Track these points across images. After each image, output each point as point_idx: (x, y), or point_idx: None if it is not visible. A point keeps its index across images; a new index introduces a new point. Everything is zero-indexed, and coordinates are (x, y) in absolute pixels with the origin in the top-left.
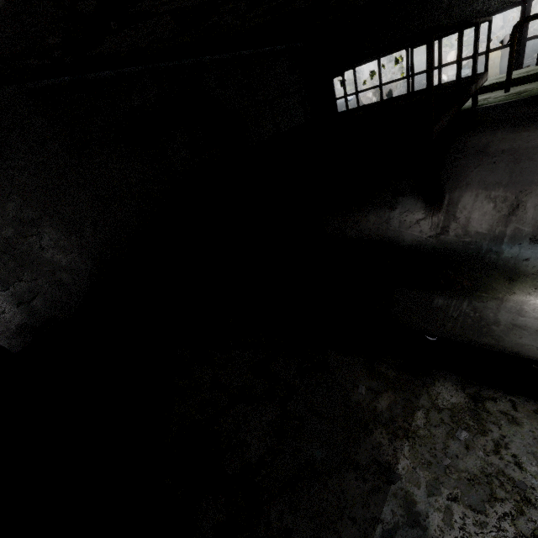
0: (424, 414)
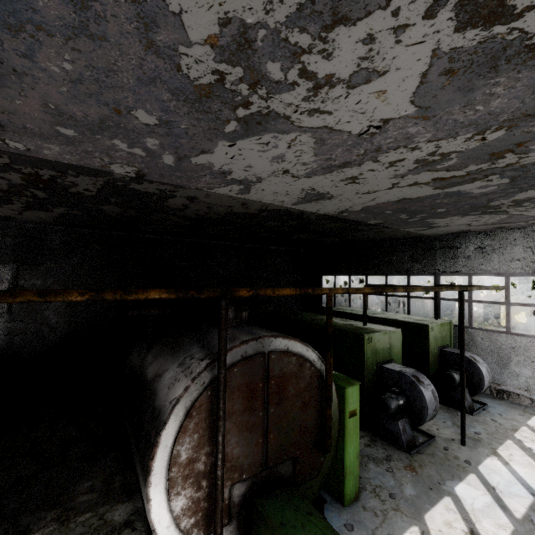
0: (91, 515)
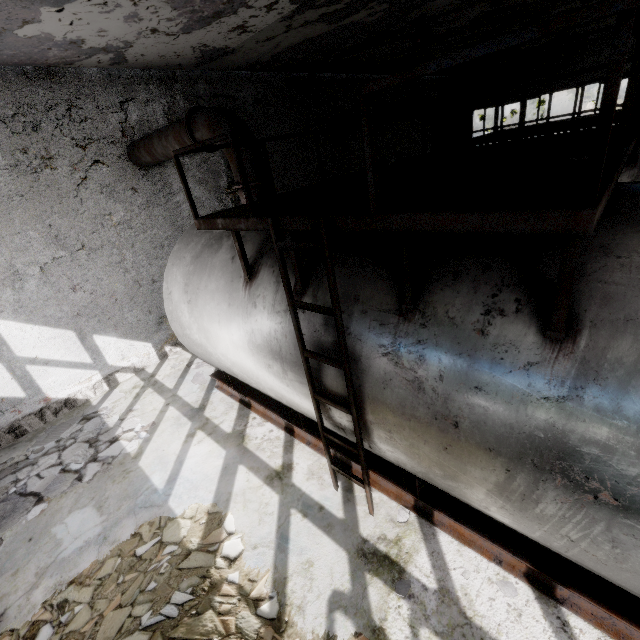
0: None
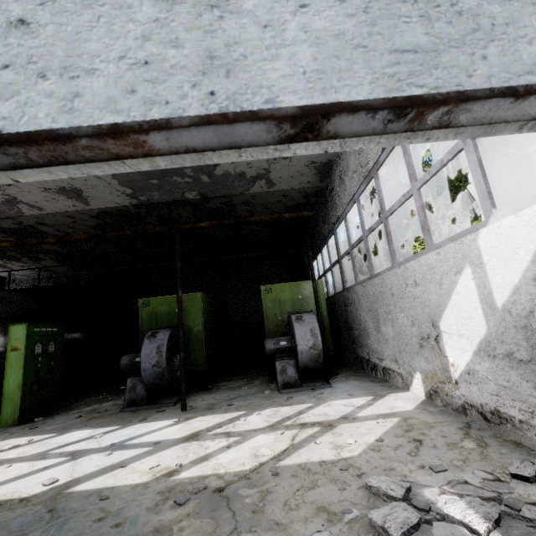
0: None
